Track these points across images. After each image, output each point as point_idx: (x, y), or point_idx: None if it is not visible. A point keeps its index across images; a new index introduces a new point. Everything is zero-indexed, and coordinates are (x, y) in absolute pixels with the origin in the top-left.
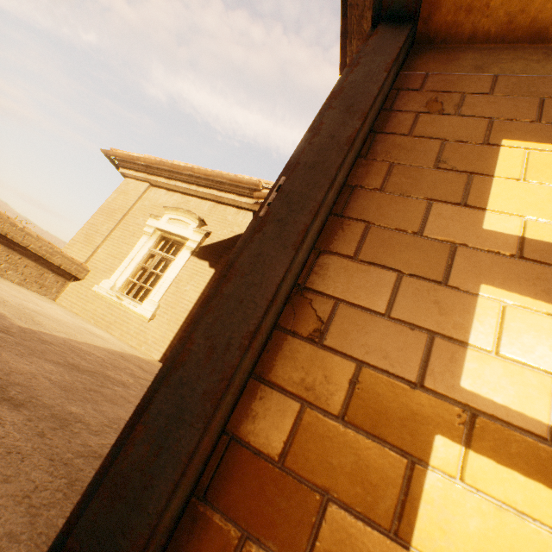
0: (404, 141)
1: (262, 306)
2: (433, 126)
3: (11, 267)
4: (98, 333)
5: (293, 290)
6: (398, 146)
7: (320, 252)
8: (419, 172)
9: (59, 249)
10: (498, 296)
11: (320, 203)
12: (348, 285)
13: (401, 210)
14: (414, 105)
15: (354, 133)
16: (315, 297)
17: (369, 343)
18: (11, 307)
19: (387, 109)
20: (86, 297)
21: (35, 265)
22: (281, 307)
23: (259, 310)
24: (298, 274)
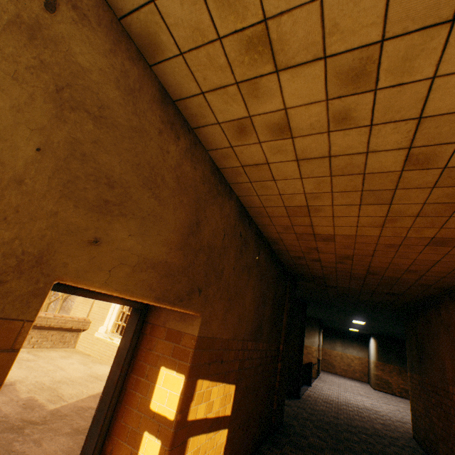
0: (140, 364)
1: (92, 452)
2: (148, 356)
3: (44, 339)
4: (100, 373)
5: (108, 434)
6: (138, 367)
7: (115, 418)
8: (141, 381)
9: (69, 317)
10: (147, 434)
11: (107, 411)
12: (119, 432)
13: (134, 399)
14: (145, 344)
15: (118, 377)
16: (112, 437)
17: (121, 453)
18: (47, 390)
19: (139, 345)
20: (92, 341)
21: (58, 332)
22: (102, 444)
23: (91, 454)
24: (107, 430)
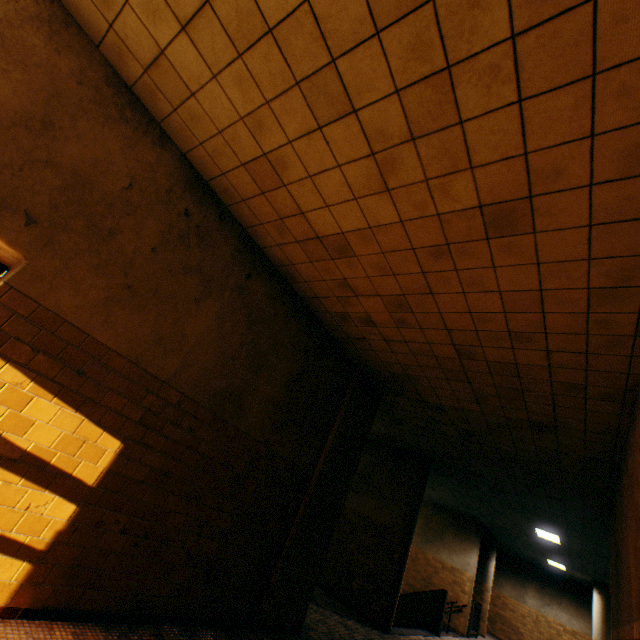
0: None
1: None
2: None
3: None
4: None
5: None
6: None
7: None
8: None
9: None
10: None
11: None
12: None
13: None
14: None
15: None
16: None
17: None
18: None
19: None
20: None
21: None
22: None
23: None
24: None
